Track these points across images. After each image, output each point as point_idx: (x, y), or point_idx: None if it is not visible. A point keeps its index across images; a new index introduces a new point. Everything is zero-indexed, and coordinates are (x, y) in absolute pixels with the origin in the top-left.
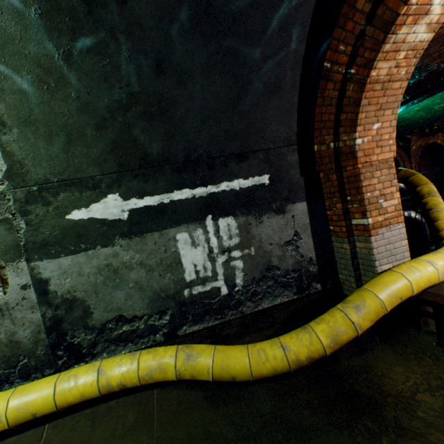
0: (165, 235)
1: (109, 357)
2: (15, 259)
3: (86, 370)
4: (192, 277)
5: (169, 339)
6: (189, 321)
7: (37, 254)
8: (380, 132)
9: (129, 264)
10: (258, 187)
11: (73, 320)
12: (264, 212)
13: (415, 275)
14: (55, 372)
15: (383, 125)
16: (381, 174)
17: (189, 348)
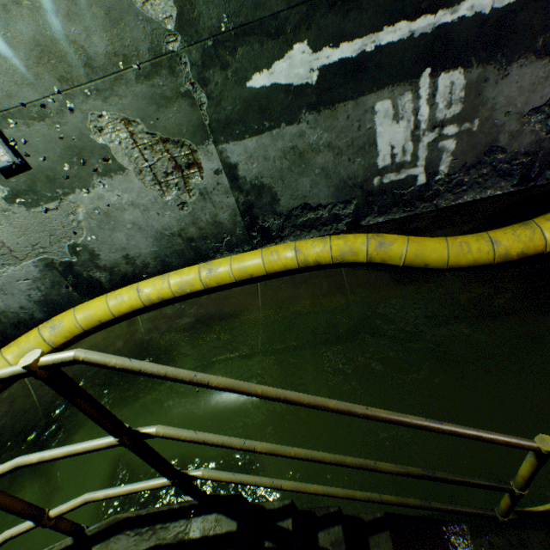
0: (360, 106)
1: (301, 240)
2: (203, 143)
3: (283, 248)
4: (385, 163)
5: (351, 229)
6: (374, 213)
7: (222, 136)
8: None
9: (315, 147)
10: (525, 4)
11: (262, 206)
12: (517, 57)
13: None
14: (252, 249)
15: None
16: None
17: (380, 237)
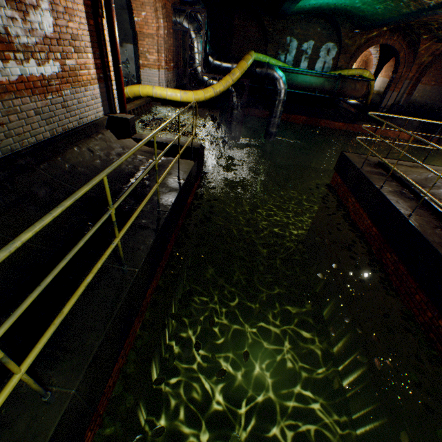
0: None
1: None
2: None
3: None
4: None
5: None
6: None
7: None
8: (147, 18)
9: None
10: None
11: None
12: None
13: (143, 89)
14: None
15: (148, 15)
16: (149, 41)
17: None
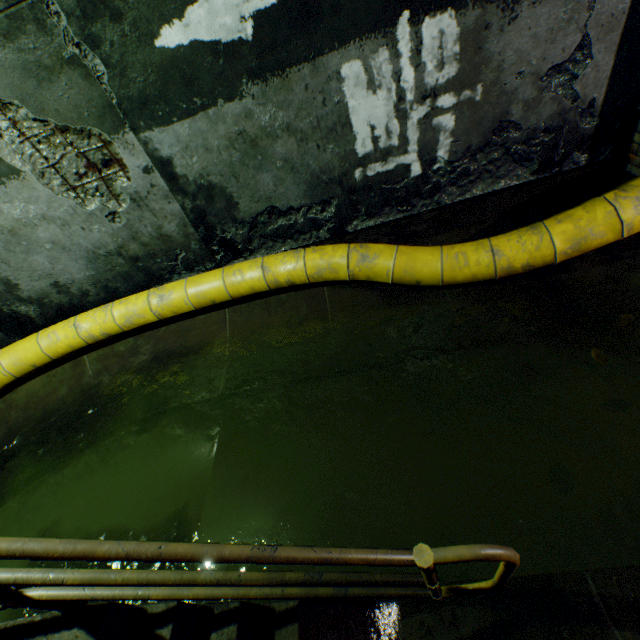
0: (321, 70)
1: (270, 255)
2: (118, 130)
3: (249, 267)
4: (367, 149)
5: (336, 237)
6: (361, 215)
7: (140, 120)
8: None
9: (270, 131)
10: None
11: (218, 213)
12: None
13: None
14: (217, 267)
15: None
16: None
17: (364, 249)
